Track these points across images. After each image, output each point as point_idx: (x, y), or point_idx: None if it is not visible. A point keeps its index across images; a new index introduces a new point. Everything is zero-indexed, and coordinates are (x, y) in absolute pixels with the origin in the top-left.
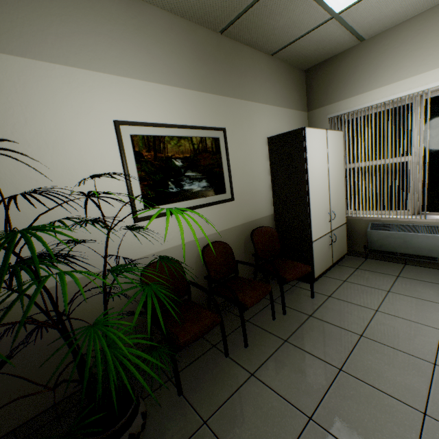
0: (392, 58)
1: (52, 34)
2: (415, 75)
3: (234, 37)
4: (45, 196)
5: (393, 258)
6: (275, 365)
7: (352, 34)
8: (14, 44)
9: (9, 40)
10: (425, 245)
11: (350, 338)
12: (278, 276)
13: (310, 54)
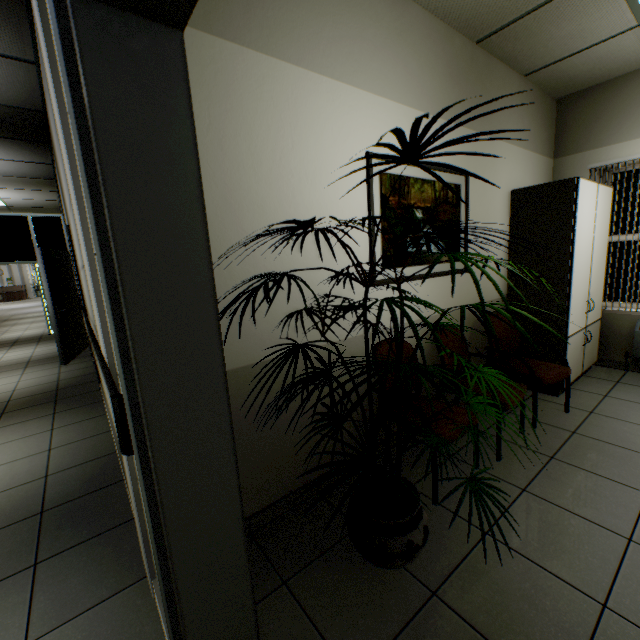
0: None
1: (324, 38)
2: None
3: (491, 49)
4: (316, 238)
5: None
6: (551, 483)
7: None
8: (292, 49)
9: (288, 44)
10: None
11: None
12: (532, 375)
13: (577, 76)
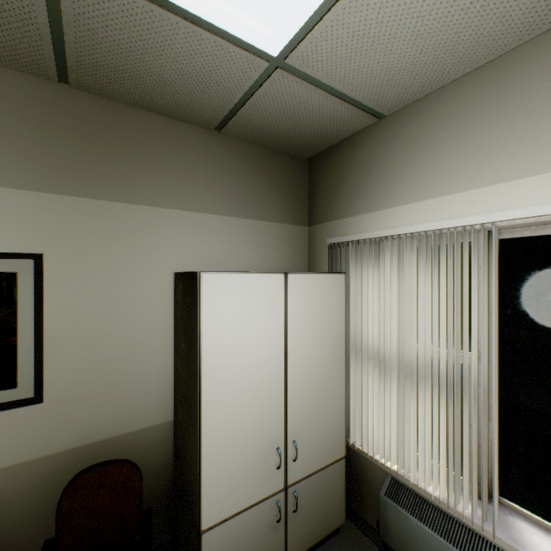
0: (429, 151)
1: None
2: (471, 187)
3: (104, 93)
4: None
5: None
6: None
7: (351, 103)
8: None
9: None
10: None
11: None
12: None
13: (293, 134)
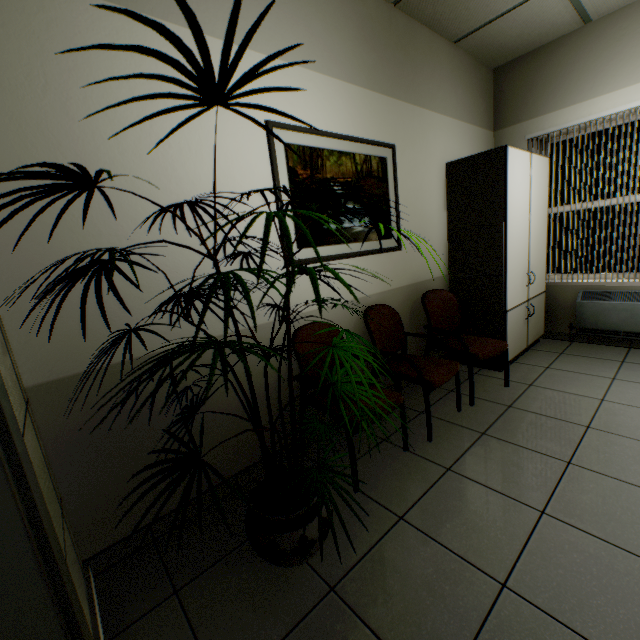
0: (631, 49)
1: None
2: None
3: (411, 11)
4: (197, 214)
5: (612, 341)
6: (477, 460)
7: (576, 12)
8: (155, 0)
9: None
10: None
11: (573, 430)
12: (467, 352)
13: (508, 43)
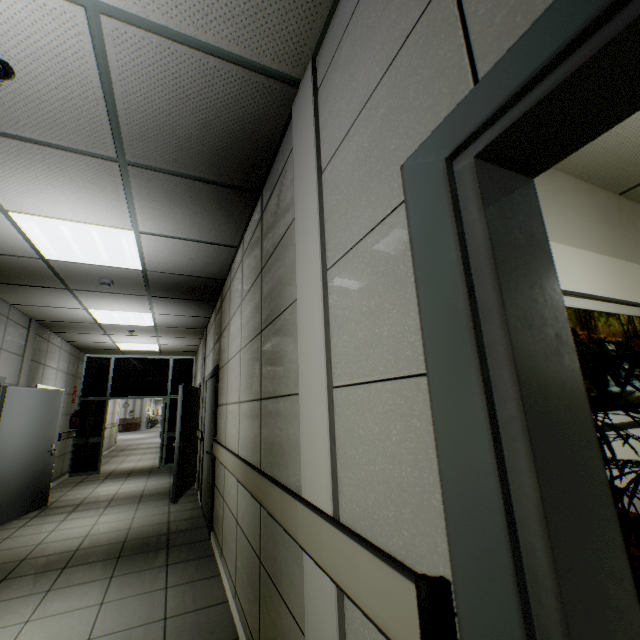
0: None
1: None
2: None
3: (635, 197)
4: None
5: None
6: None
7: None
8: None
9: None
10: None
11: None
12: None
13: None
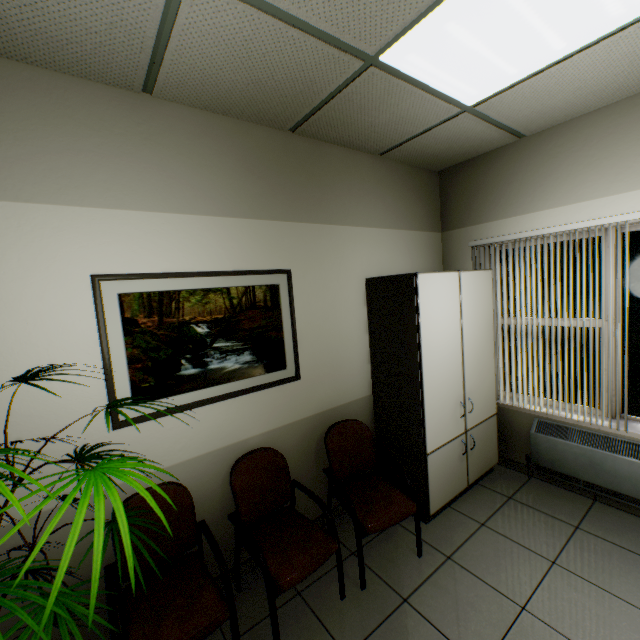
0: (568, 166)
1: None
2: (605, 195)
3: (314, 136)
4: None
5: (574, 486)
6: None
7: (504, 130)
8: None
9: None
10: (627, 476)
11: None
12: (355, 521)
13: (441, 153)
